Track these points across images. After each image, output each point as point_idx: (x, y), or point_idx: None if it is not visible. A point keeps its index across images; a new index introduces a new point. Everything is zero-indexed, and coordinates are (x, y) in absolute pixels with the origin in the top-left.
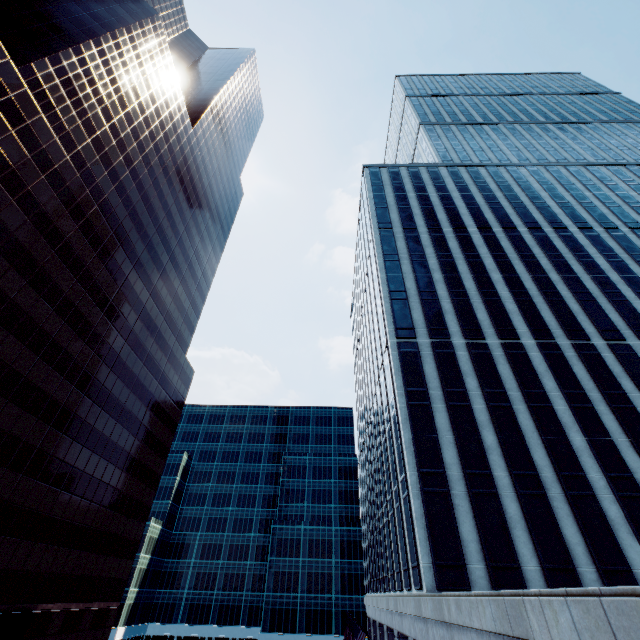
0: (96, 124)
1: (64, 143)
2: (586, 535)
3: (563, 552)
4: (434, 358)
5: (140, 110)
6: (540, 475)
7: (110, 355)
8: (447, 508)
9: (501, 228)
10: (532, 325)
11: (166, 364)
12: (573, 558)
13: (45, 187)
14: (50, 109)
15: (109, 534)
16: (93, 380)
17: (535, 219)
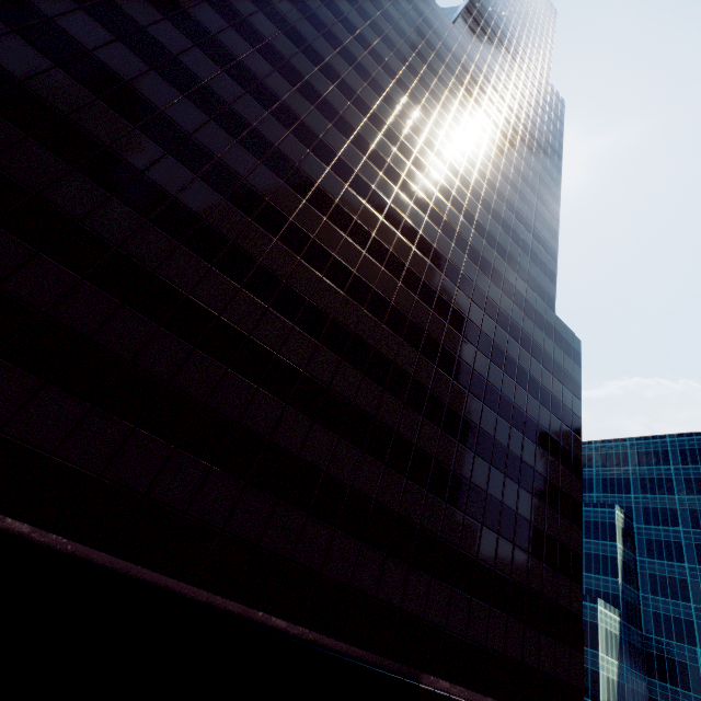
0: (324, 21)
1: (291, 39)
2: None
3: None
4: None
5: (374, 6)
6: None
7: (425, 291)
8: None
9: None
10: None
11: (523, 320)
12: None
13: (280, 82)
14: (266, 7)
15: (515, 584)
16: (409, 322)
17: None
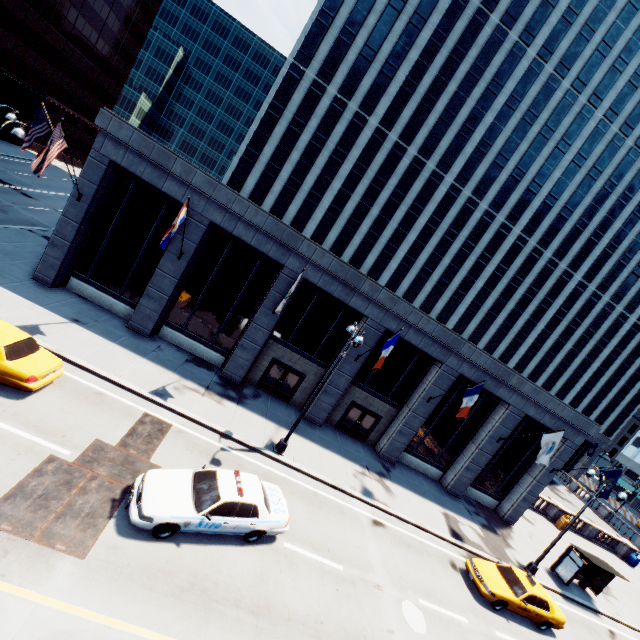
0: None
1: None
2: (297, 214)
3: (282, 212)
4: (306, 92)
5: None
6: (302, 186)
7: None
8: (248, 170)
9: (480, 2)
10: (388, 113)
11: None
12: (285, 217)
13: None
14: None
15: (92, 80)
16: None
17: (520, 14)
